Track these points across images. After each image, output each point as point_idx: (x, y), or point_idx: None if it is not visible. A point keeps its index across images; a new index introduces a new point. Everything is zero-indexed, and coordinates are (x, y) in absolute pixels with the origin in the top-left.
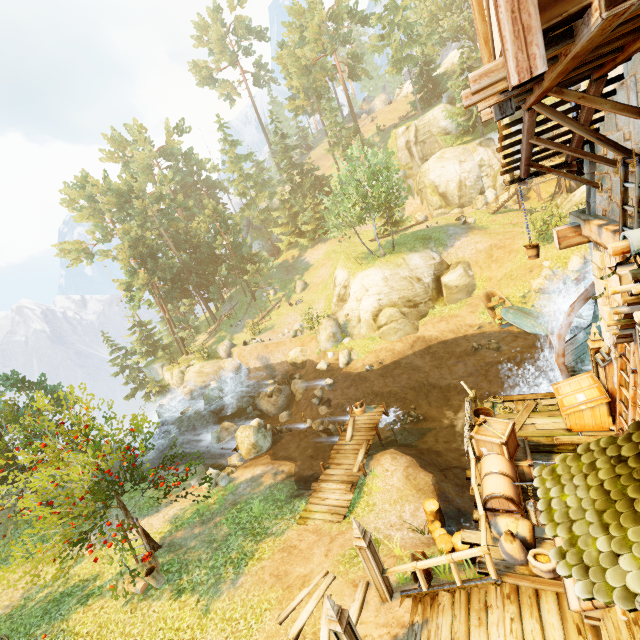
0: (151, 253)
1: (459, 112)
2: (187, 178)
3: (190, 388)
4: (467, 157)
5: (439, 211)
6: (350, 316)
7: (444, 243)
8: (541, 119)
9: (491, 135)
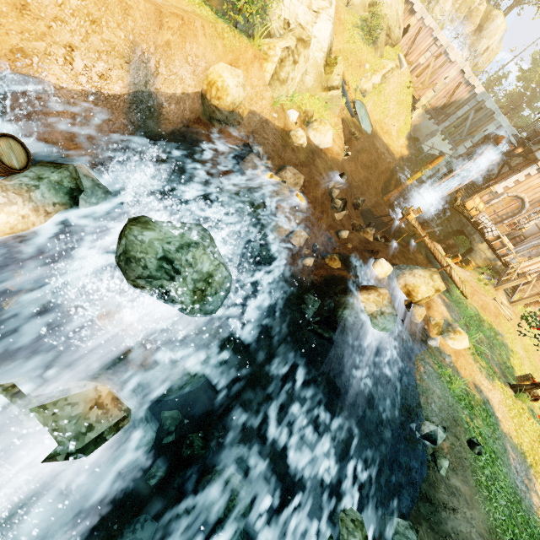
0: None
1: None
2: None
3: None
4: None
5: None
6: None
7: None
8: None
9: None
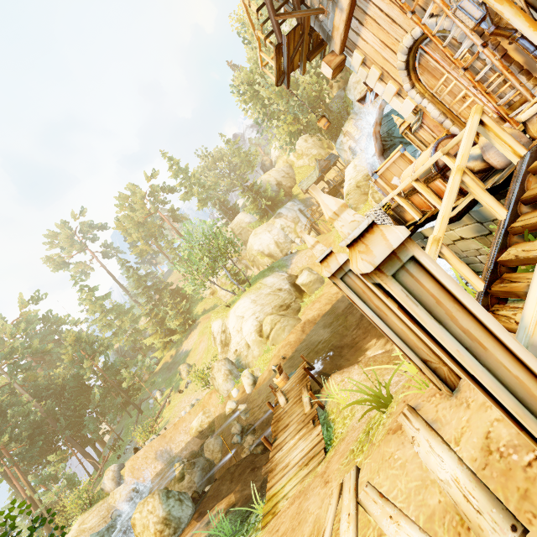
0: None
1: (253, 208)
2: (47, 337)
3: None
4: (272, 227)
5: None
6: (239, 350)
7: (285, 265)
8: None
9: (278, 211)
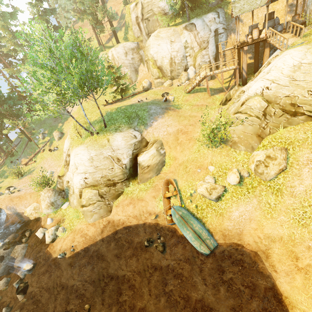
0: None
1: None
2: None
3: None
4: (176, 38)
5: (158, 80)
6: (69, 184)
7: (145, 122)
8: None
9: (193, 20)
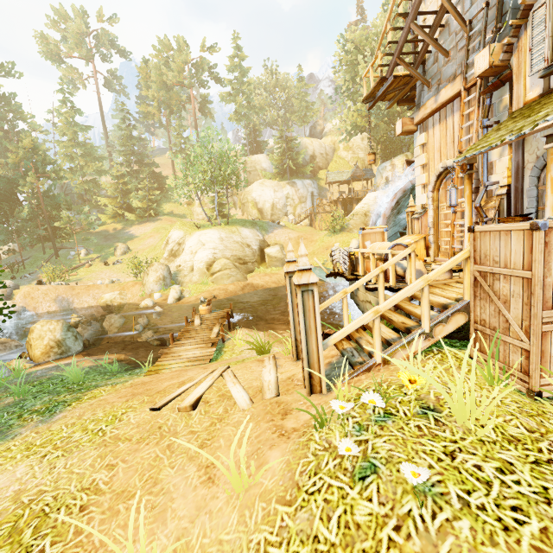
0: None
1: (277, 160)
2: None
3: None
4: (279, 189)
5: None
6: (182, 267)
7: (266, 229)
8: (419, 12)
9: (295, 180)
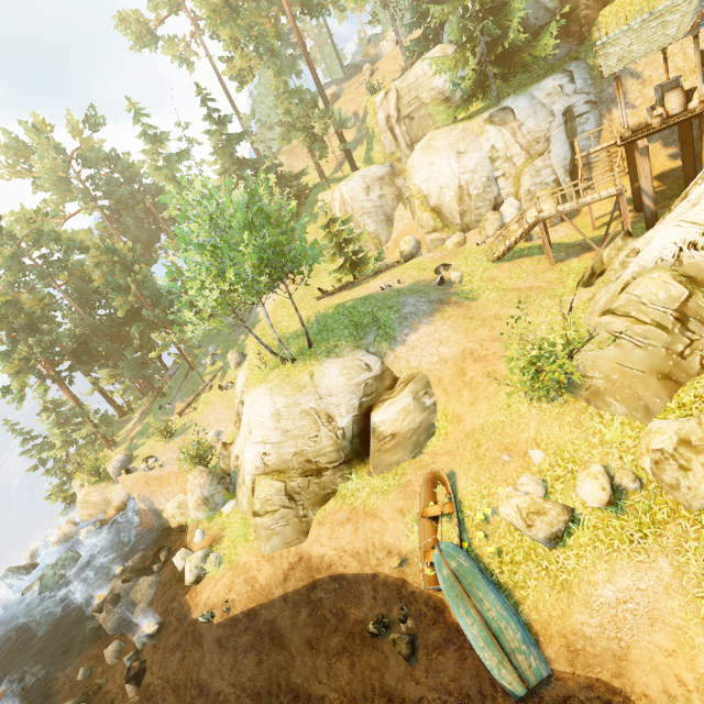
0: (29, 323)
1: (455, 61)
2: (118, 190)
3: (62, 532)
4: (469, 145)
5: (433, 236)
6: (239, 462)
7: (391, 334)
8: None
9: (508, 101)
